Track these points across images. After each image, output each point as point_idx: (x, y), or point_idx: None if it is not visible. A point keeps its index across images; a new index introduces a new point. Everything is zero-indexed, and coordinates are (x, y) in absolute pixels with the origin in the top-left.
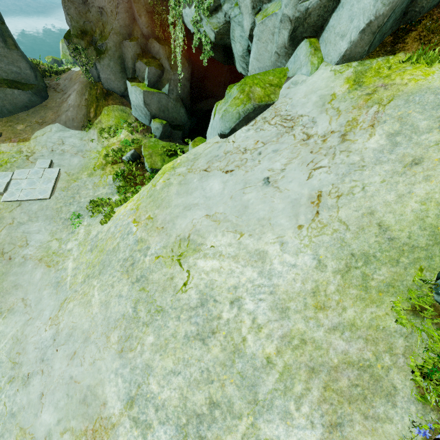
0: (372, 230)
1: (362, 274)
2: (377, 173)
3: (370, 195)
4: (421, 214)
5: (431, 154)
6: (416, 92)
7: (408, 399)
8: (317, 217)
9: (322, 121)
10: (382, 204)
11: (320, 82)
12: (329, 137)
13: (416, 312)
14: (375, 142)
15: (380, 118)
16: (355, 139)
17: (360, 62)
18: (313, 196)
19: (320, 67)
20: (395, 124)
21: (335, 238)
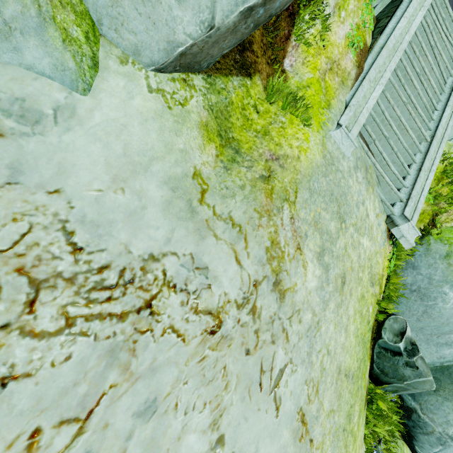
0: (345, 387)
1: (351, 433)
2: (330, 320)
3: (334, 353)
4: (356, 332)
5: (347, 264)
6: (312, 174)
7: (363, 447)
8: (313, 447)
9: (221, 261)
10: (341, 351)
11: (141, 131)
12: (257, 297)
13: (365, 404)
14: (313, 276)
15: (300, 230)
16: (294, 283)
17: (208, 80)
18: (298, 428)
19: (99, 56)
20: (316, 235)
21: (333, 439)
